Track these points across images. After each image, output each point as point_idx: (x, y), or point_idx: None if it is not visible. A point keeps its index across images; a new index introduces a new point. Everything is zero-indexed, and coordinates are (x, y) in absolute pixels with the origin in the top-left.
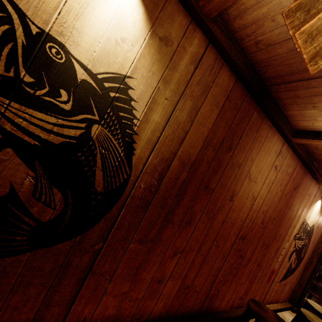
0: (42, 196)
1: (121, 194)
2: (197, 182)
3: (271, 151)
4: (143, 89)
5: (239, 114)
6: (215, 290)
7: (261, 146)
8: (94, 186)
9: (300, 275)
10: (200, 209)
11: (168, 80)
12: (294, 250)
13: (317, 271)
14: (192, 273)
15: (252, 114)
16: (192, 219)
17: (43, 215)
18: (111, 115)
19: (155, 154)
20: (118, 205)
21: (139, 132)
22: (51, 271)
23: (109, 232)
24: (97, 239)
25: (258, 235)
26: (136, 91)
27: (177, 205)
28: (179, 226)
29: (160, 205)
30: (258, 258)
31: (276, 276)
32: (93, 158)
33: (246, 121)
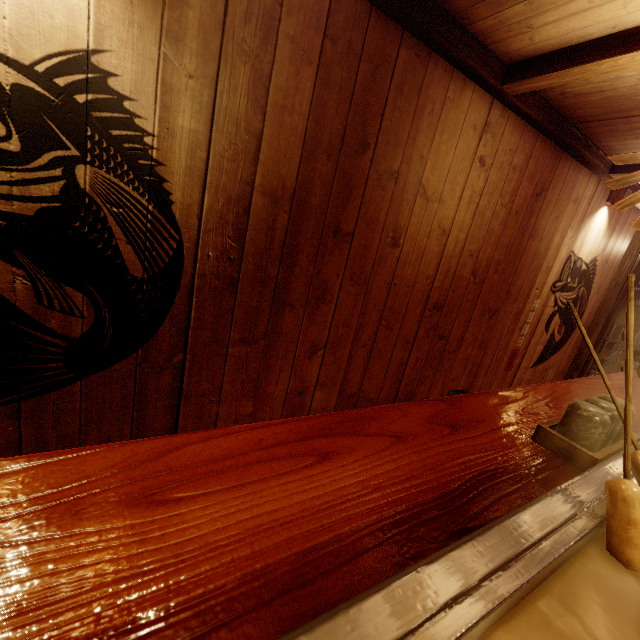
0: (53, 302)
1: (180, 275)
2: (316, 227)
3: (464, 129)
4: (135, 70)
5: (364, 66)
6: (405, 394)
7: (436, 124)
8: (128, 271)
9: (577, 352)
10: (337, 272)
11: (179, 32)
12: (556, 311)
13: (606, 337)
14: (355, 376)
15: (396, 57)
16: (326, 292)
17: (69, 328)
18: (99, 140)
19: (212, 193)
20: (183, 293)
21: (164, 158)
22: (122, 401)
23: (187, 336)
24: (172, 349)
25: (470, 297)
26: (123, 79)
27: (289, 273)
28: (306, 308)
29: (257, 279)
30: (478, 336)
31: (524, 359)
32: (104, 226)
33: (387, 76)
